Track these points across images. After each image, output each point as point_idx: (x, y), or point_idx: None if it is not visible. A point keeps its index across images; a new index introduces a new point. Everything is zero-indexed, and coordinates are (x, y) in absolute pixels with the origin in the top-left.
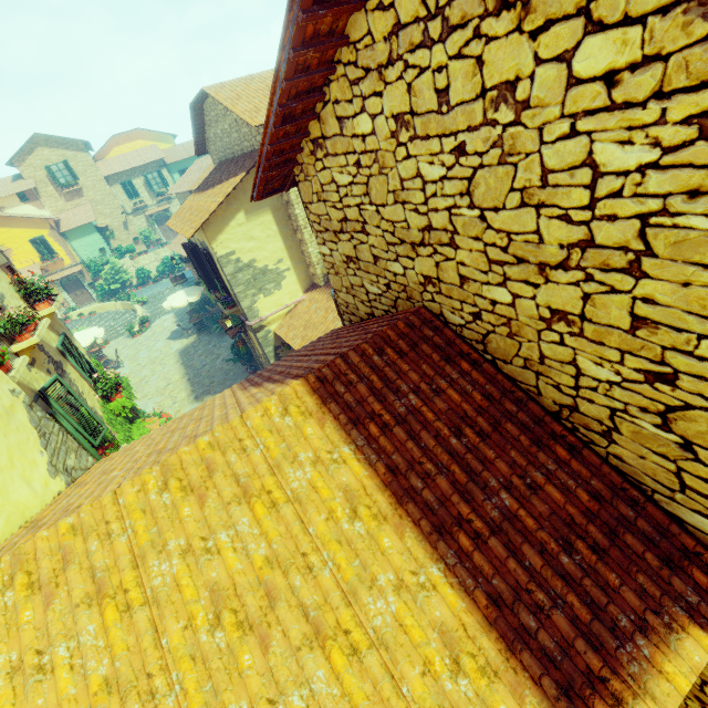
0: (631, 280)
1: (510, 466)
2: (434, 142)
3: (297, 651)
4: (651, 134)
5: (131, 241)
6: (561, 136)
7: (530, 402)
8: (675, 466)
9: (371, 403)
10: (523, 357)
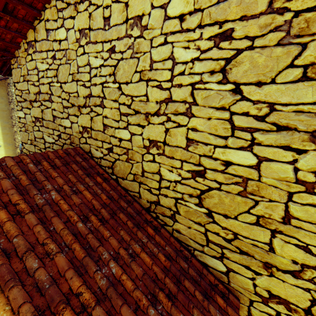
0: (187, 119)
1: (119, 241)
2: (99, 45)
3: None
4: (196, 44)
5: None
6: (160, 44)
7: (135, 202)
8: (204, 228)
9: (10, 194)
10: (133, 173)
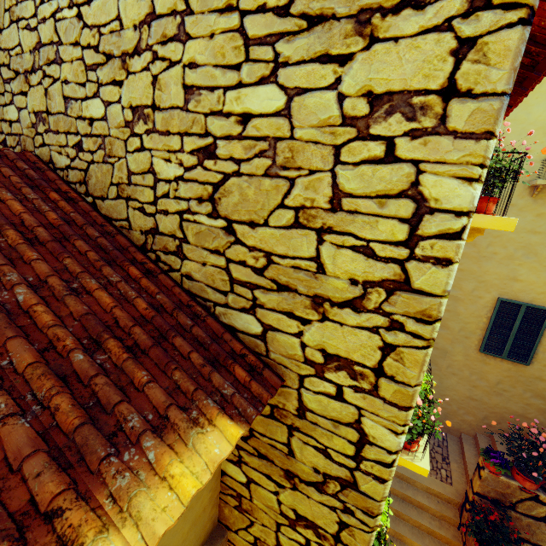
0: (181, 47)
1: (57, 270)
2: None
3: None
4: None
5: None
6: None
7: (120, 235)
8: (225, 259)
9: None
10: (116, 184)
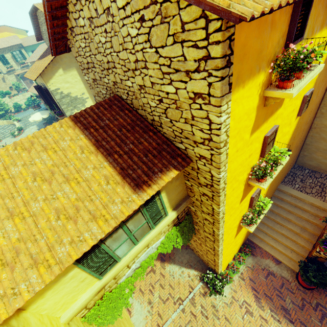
0: (147, 70)
1: (135, 138)
2: (100, 28)
3: (60, 184)
4: (135, 25)
5: (8, 88)
6: (122, 26)
7: (145, 121)
8: (172, 129)
9: (92, 123)
10: (140, 106)
